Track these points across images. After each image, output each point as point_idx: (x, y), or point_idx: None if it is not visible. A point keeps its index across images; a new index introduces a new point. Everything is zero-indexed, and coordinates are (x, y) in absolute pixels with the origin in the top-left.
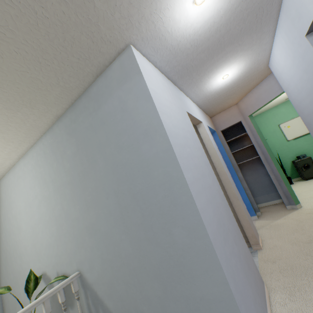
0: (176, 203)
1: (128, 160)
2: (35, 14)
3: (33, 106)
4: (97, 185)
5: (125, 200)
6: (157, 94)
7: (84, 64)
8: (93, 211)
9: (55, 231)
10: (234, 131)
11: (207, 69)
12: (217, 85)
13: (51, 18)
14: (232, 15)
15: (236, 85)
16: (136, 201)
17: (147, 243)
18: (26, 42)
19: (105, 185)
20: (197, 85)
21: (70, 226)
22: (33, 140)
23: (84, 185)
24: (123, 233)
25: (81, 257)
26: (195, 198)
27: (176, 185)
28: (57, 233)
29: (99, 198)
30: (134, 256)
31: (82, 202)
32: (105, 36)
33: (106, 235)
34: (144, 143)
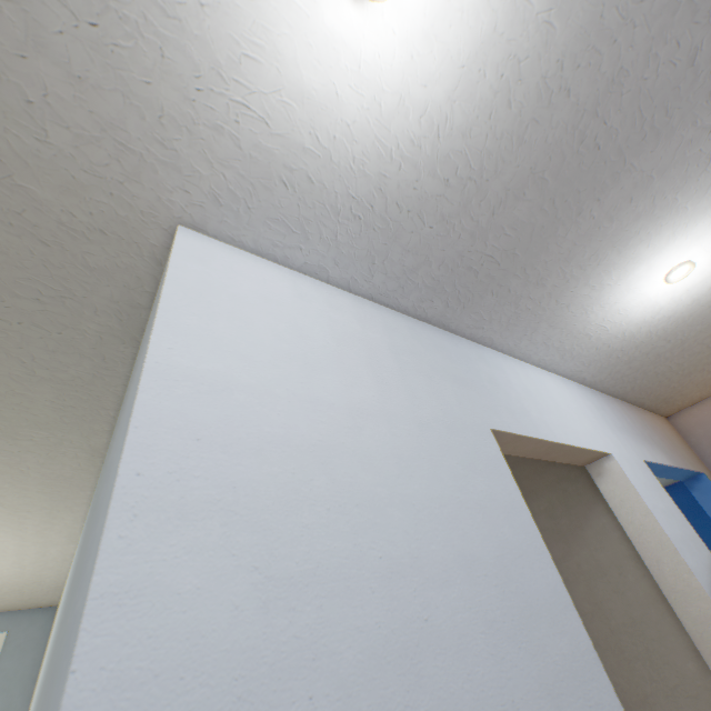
0: None
1: None
2: None
3: (15, 434)
4: None
5: None
6: (227, 394)
7: (69, 313)
8: None
9: None
10: None
11: (569, 258)
12: (649, 309)
13: None
14: (608, 1)
15: None
16: None
17: None
18: None
19: None
20: (549, 320)
21: None
22: (76, 504)
23: None
24: None
25: None
26: None
27: None
28: None
29: None
30: None
31: None
32: (71, 216)
33: None
34: (50, 709)
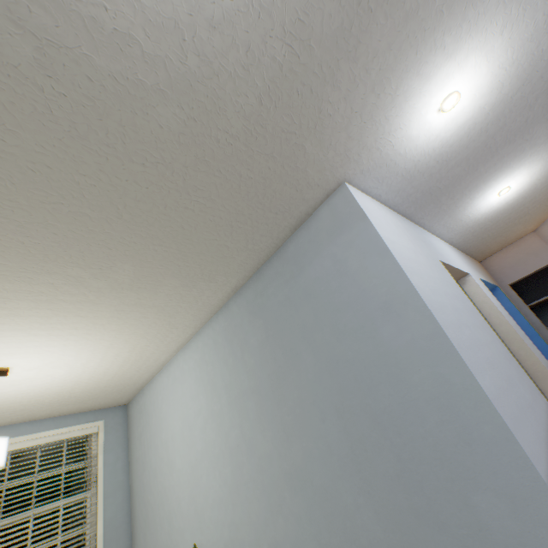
0: (469, 438)
1: (357, 352)
2: (239, 178)
3: (212, 279)
4: (301, 396)
5: (358, 426)
6: (394, 244)
7: (281, 218)
8: (296, 443)
9: (230, 476)
10: (542, 282)
11: (466, 187)
12: (488, 207)
13: (254, 178)
14: (506, 107)
15: (529, 199)
16: (381, 428)
17: (415, 521)
18: (223, 208)
19: (317, 396)
20: (449, 214)
21: (255, 469)
22: (199, 323)
23: (280, 394)
24: (360, 493)
25: (277, 533)
26: (513, 430)
27: (464, 401)
28: (233, 479)
29: (306, 419)
30: (389, 547)
31: (276, 426)
32: (312, 180)
33: (324, 493)
34: (384, 323)
